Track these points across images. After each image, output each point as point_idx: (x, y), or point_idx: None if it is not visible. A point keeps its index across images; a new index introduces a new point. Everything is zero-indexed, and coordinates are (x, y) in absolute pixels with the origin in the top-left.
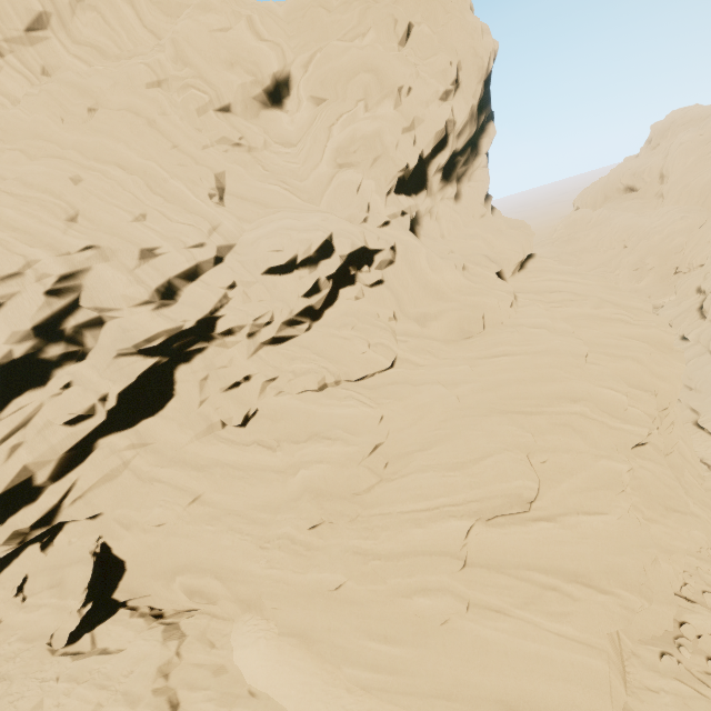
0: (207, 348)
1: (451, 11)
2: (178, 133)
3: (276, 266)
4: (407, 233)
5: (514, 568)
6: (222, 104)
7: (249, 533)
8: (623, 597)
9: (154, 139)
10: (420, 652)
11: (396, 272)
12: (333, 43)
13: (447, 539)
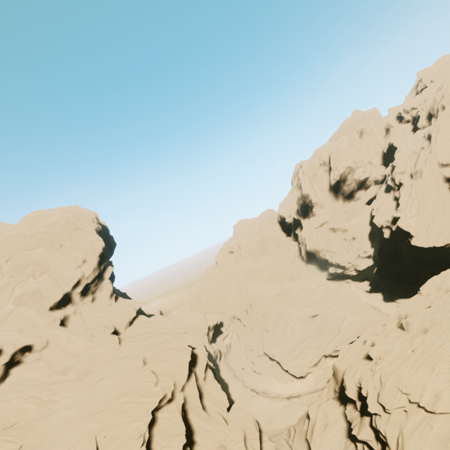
0: None
1: (81, 235)
2: None
3: None
4: (55, 328)
5: None
6: None
7: None
8: None
9: None
10: None
11: (48, 350)
12: (21, 253)
13: None
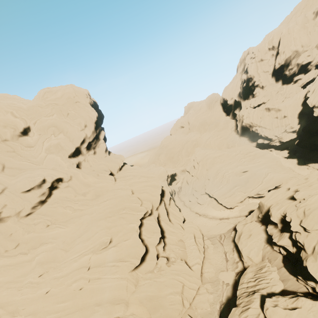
0: None
1: (80, 106)
2: None
3: (23, 190)
4: (74, 169)
5: (104, 264)
6: (2, 139)
7: (14, 287)
8: (131, 261)
9: None
10: (73, 301)
11: (72, 181)
12: (42, 118)
13: (83, 262)
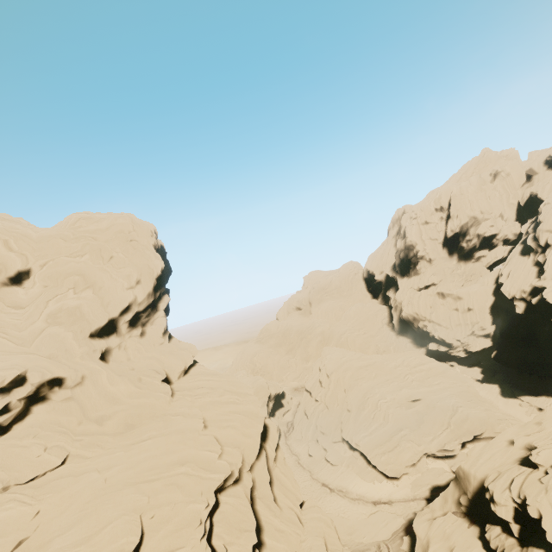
0: None
1: (137, 248)
2: None
3: None
4: (94, 362)
5: None
6: None
7: None
8: None
9: None
10: None
11: (83, 388)
12: (62, 258)
13: None
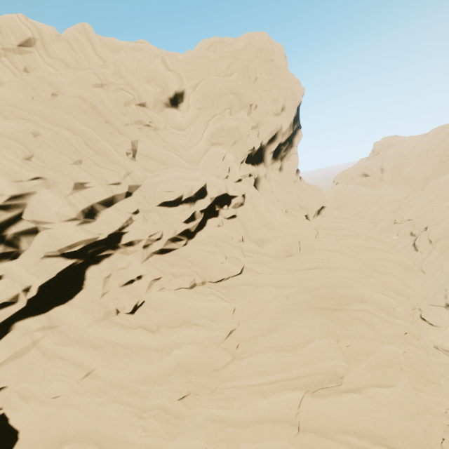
0: (113, 254)
1: (279, 70)
2: (110, 115)
3: (167, 201)
4: (252, 187)
5: (335, 432)
6: (141, 102)
7: (130, 404)
8: None
9: (94, 116)
10: None
11: (244, 211)
12: (212, 77)
13: (285, 408)
